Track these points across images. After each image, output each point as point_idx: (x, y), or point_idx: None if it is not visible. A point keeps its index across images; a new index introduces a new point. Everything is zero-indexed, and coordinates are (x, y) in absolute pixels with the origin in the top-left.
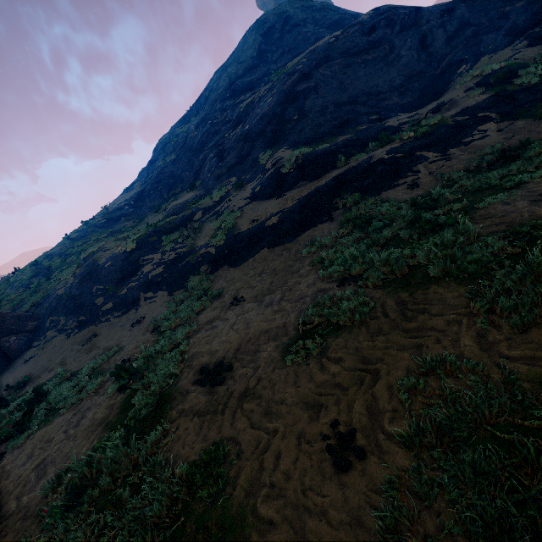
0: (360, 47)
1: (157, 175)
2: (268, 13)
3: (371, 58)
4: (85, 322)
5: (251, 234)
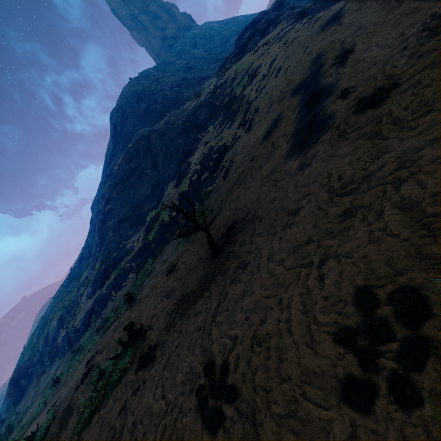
0: (127, 175)
1: (86, 243)
2: (113, 110)
3: (133, 181)
4: (42, 371)
5: (73, 332)
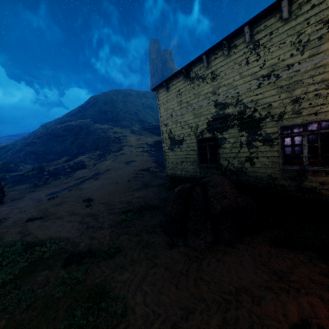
0: (58, 135)
1: (16, 142)
2: (94, 96)
3: (58, 140)
4: None
5: None
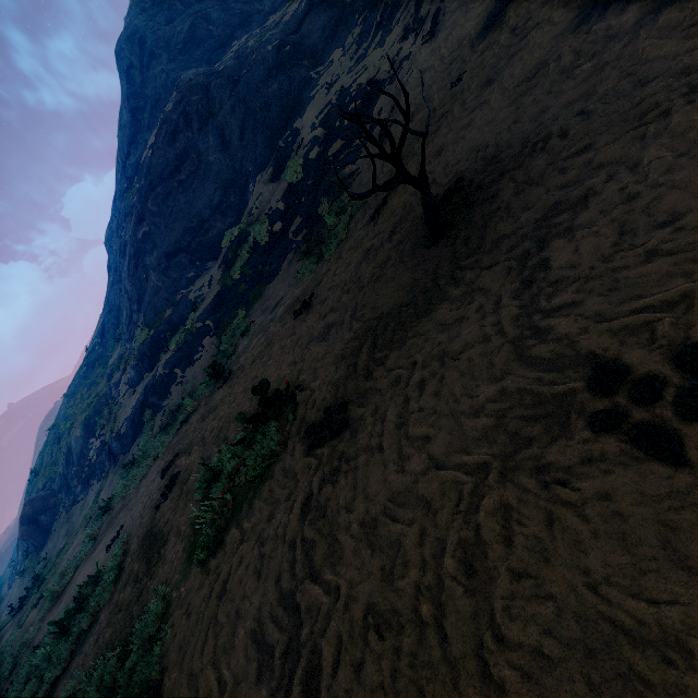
0: (171, 166)
1: (107, 303)
2: (121, 39)
3: (185, 177)
4: (72, 501)
5: (116, 440)
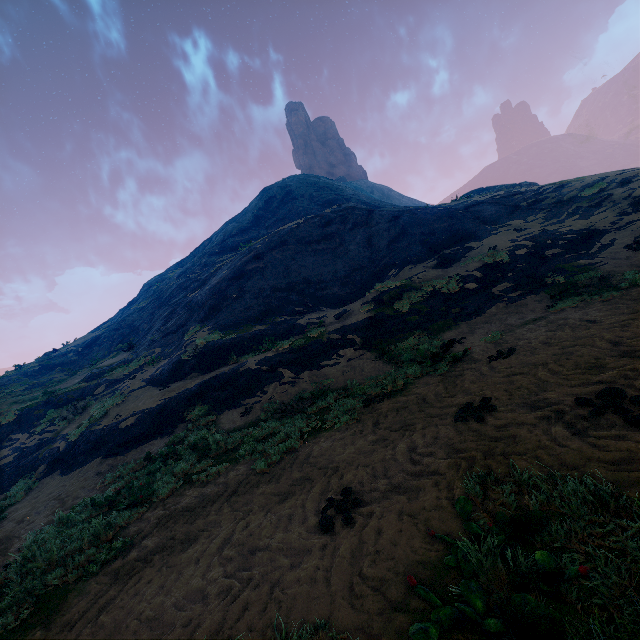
0: (313, 238)
1: (120, 322)
2: (274, 185)
3: (321, 248)
4: None
5: (101, 434)
